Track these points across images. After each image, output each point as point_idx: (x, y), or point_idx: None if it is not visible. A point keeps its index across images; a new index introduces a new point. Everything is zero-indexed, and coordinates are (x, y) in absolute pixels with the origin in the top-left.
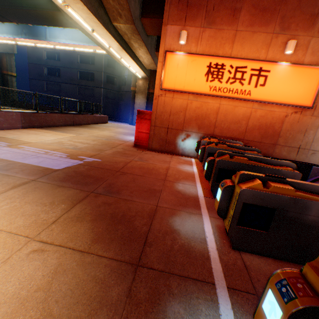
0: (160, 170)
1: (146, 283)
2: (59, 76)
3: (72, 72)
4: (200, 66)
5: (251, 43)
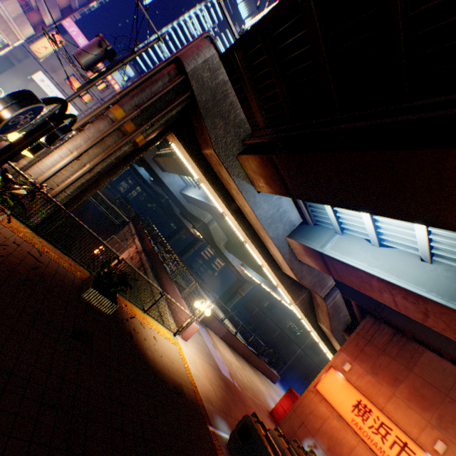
0: None
1: (224, 414)
2: (272, 311)
3: (284, 316)
4: (351, 394)
5: (405, 412)
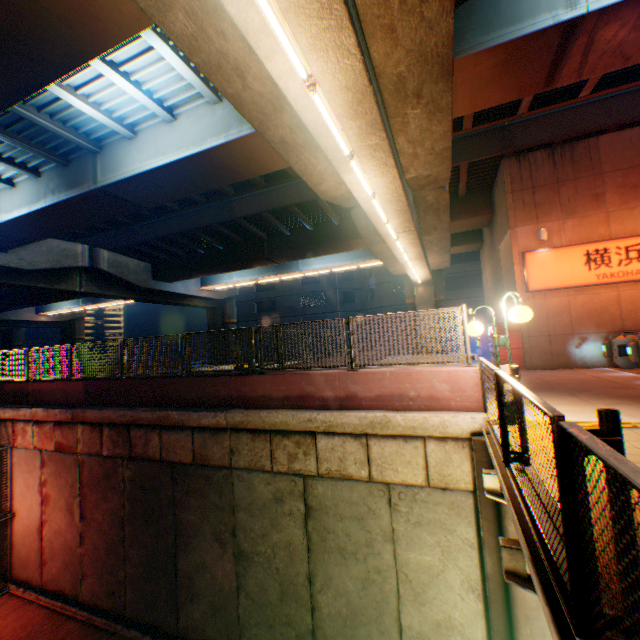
0: (589, 378)
1: None
2: (273, 309)
3: (292, 300)
4: (572, 256)
5: (632, 218)
